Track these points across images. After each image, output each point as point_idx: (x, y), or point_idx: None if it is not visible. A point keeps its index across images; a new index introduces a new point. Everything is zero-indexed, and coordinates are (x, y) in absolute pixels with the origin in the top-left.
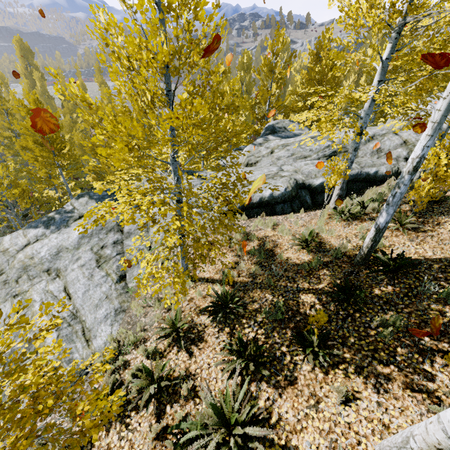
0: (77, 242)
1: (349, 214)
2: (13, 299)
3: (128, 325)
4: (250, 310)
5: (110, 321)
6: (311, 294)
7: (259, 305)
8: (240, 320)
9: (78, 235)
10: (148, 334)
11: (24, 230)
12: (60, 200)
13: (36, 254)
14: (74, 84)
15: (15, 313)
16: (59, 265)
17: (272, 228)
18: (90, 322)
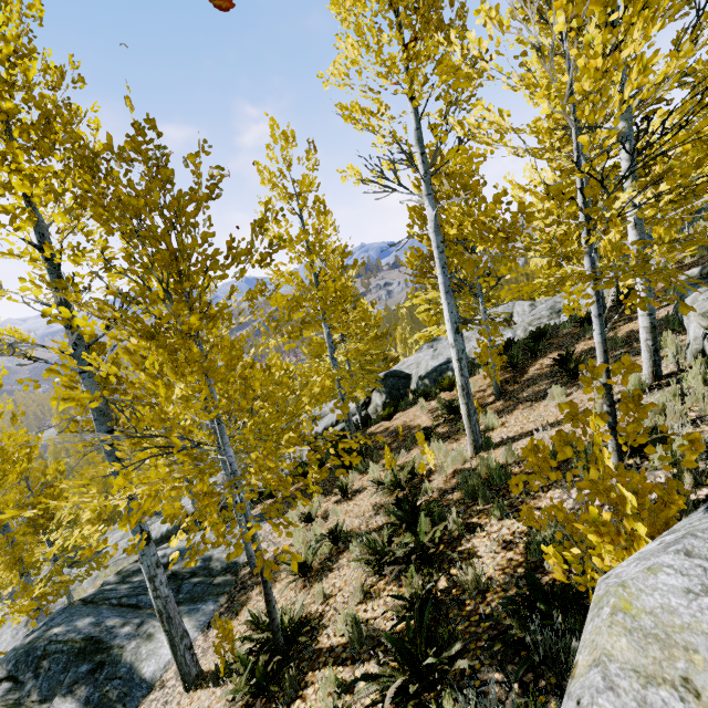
0: None
1: None
2: None
3: None
4: None
5: None
6: None
7: None
8: None
9: None
10: None
11: None
12: None
13: None
14: None
15: None
16: None
17: None
18: None
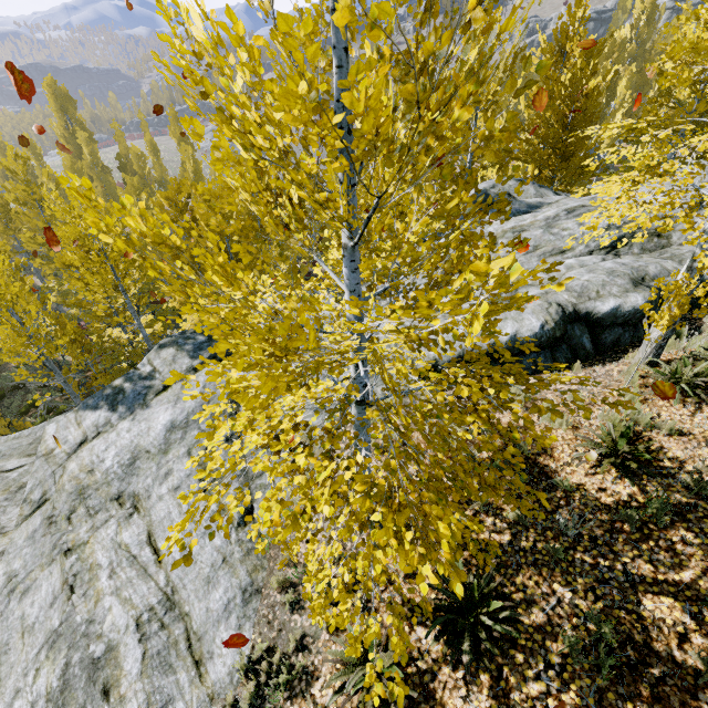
0: (164, 438)
1: (697, 382)
2: (63, 558)
3: (270, 631)
4: (527, 627)
5: (236, 619)
6: (668, 599)
7: (546, 615)
8: (510, 653)
9: (164, 425)
10: (312, 661)
11: (77, 413)
12: (132, 344)
13: (97, 464)
14: (133, 209)
15: (68, 593)
16: (136, 487)
17: (523, 407)
18: (199, 619)
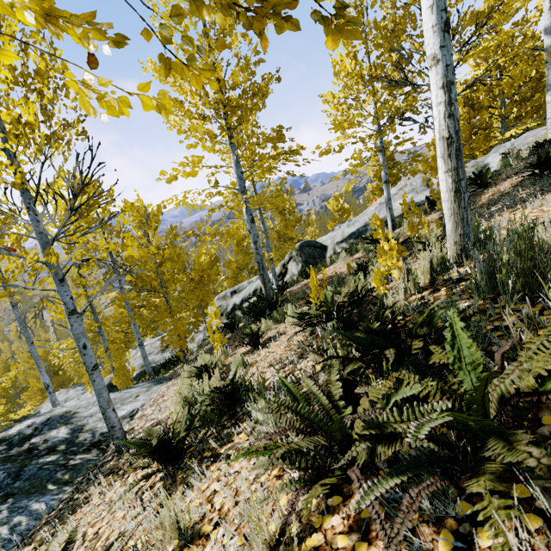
0: None
1: None
2: None
3: None
4: None
5: None
6: None
7: None
8: None
9: None
10: None
11: None
12: None
13: None
14: None
15: None
16: None
17: None
18: None
